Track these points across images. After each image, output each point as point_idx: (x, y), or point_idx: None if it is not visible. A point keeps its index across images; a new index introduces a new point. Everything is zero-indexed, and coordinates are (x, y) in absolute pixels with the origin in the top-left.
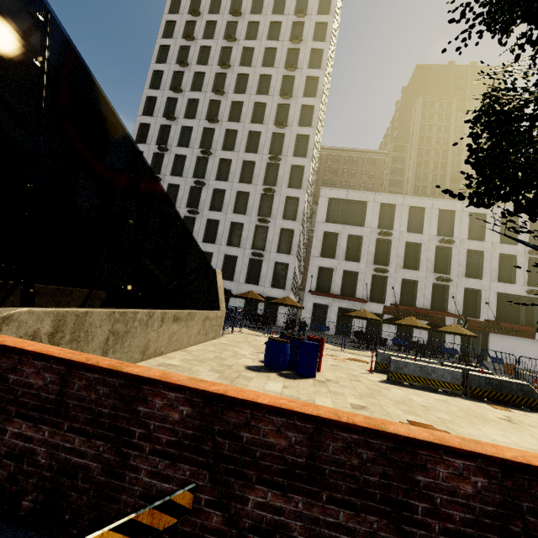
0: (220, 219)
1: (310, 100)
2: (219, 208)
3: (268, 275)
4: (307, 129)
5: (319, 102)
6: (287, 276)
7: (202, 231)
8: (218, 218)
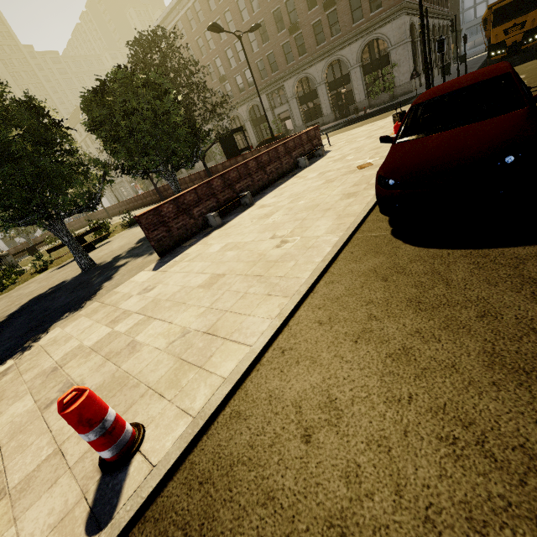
0: None
1: None
2: None
3: None
4: None
5: None
6: None
7: None
8: None
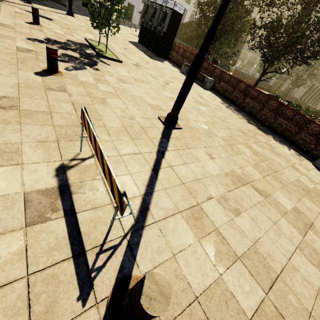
0: None
1: None
2: None
3: None
4: None
5: None
6: None
7: None
8: None
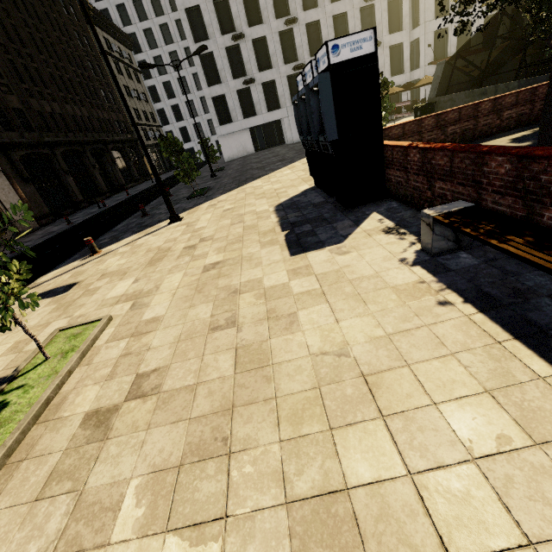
0: (320, 18)
1: None
2: (312, 3)
3: (386, 65)
4: None
5: None
6: (404, 58)
7: (305, 44)
8: (317, 17)
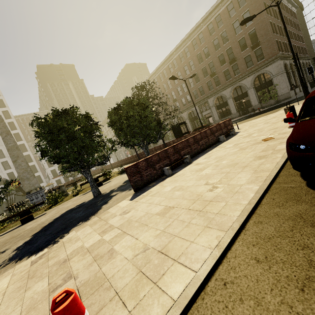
0: (1, 175)
1: (10, 120)
2: None
3: None
4: (16, 130)
5: (15, 120)
6: (42, 178)
7: None
8: None
